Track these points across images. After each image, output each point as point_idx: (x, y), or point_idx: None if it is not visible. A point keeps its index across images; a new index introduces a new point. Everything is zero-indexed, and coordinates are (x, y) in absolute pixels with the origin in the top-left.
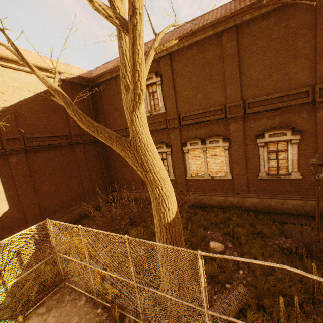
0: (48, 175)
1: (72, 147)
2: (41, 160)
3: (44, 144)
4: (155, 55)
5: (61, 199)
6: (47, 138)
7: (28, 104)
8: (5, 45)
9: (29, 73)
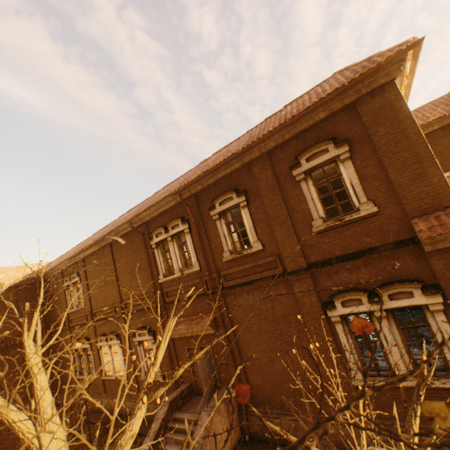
0: None
1: (7, 350)
2: None
3: None
4: (73, 260)
5: None
6: None
7: None
8: None
9: None
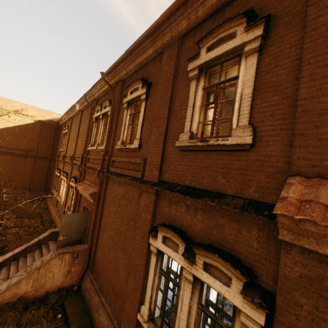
0: (1, 168)
1: (27, 157)
2: (1, 159)
3: (7, 151)
4: (68, 116)
5: (3, 184)
6: (11, 148)
7: (8, 130)
8: (14, 101)
9: (16, 116)
